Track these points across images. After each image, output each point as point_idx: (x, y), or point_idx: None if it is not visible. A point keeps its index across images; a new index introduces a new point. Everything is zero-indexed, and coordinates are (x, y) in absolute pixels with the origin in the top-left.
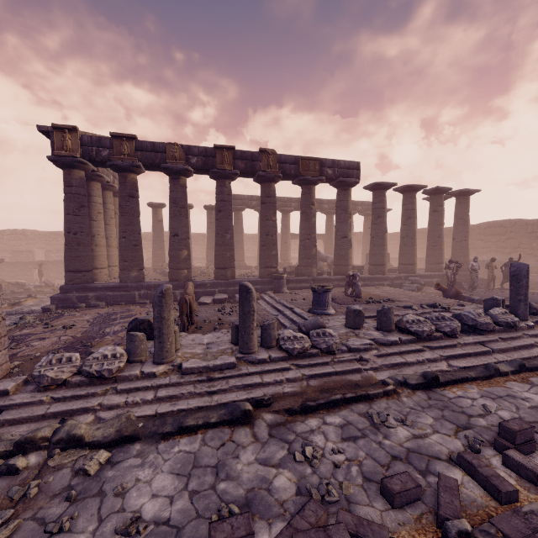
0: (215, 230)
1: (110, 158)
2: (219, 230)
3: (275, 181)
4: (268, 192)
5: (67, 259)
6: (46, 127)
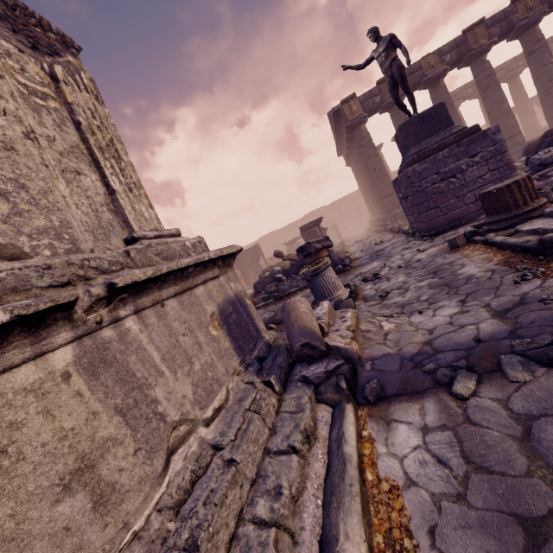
0: (487, 109)
1: (384, 100)
2: (493, 106)
3: (538, 23)
4: (534, 37)
5: (381, 189)
6: (336, 107)
